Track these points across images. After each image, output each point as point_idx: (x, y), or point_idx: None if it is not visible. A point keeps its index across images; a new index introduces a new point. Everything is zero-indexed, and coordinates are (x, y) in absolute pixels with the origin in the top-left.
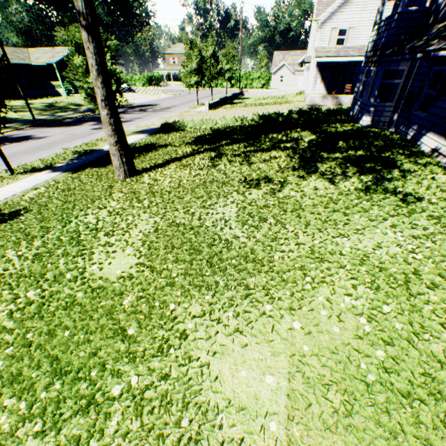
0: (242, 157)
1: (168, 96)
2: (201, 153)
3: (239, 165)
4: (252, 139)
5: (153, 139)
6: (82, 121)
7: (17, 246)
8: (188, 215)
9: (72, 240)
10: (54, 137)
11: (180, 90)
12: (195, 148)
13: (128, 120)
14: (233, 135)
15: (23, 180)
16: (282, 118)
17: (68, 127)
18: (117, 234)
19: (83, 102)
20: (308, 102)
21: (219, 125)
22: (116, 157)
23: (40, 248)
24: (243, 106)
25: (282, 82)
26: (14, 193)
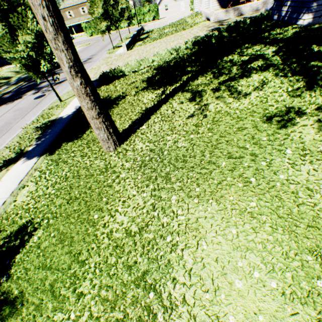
0: (226, 90)
1: (80, 48)
2: (172, 97)
3: (235, 100)
4: (211, 67)
5: (102, 93)
6: (21, 93)
7: (61, 303)
8: (256, 190)
9: (134, 275)
10: (4, 117)
11: (86, 40)
12: (159, 92)
13: (62, 80)
14: (185, 68)
15: (2, 179)
16: (215, 38)
17: (11, 103)
18: (187, 247)
19: (10, 73)
20: (213, 19)
21: (155, 62)
22: (102, 129)
23: (93, 298)
24: (154, 39)
25: (167, 10)
26: (2, 200)
